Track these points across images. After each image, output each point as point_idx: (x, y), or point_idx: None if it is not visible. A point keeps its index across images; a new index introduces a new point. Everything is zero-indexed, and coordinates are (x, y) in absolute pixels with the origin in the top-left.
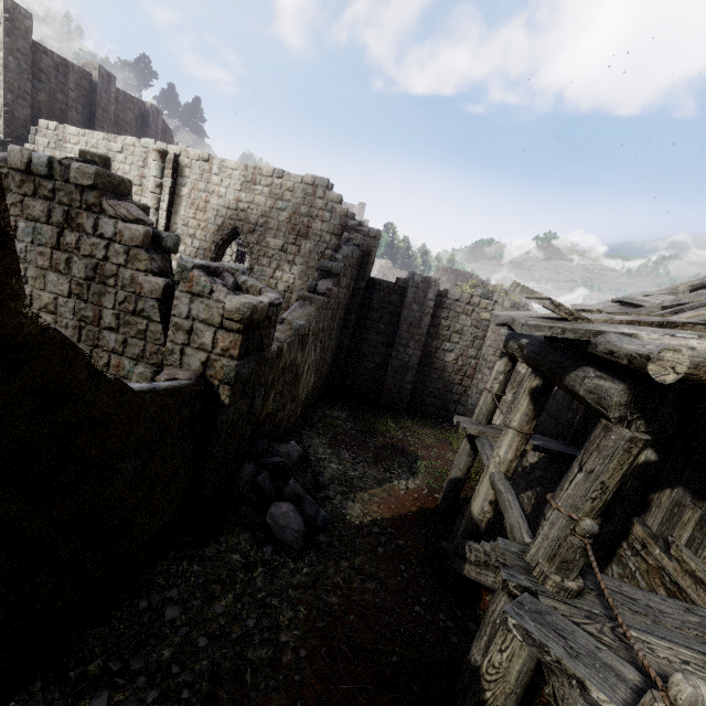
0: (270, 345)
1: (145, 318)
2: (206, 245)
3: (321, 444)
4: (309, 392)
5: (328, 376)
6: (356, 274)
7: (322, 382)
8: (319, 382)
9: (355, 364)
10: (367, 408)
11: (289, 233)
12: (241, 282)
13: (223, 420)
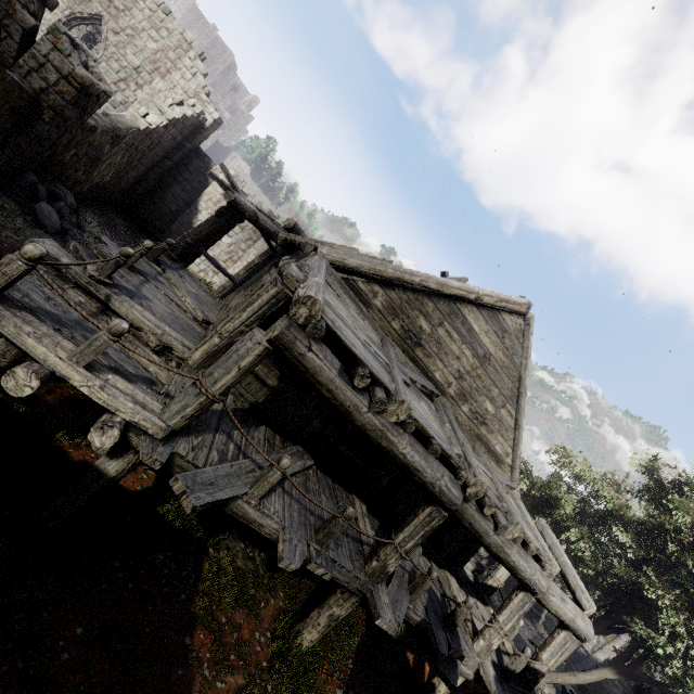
0: (91, 115)
1: (6, 32)
2: (61, 4)
3: (93, 218)
4: (102, 184)
5: (124, 191)
6: (188, 134)
7: (117, 190)
8: (114, 186)
9: (153, 200)
10: (145, 234)
11: (150, 62)
12: (90, 65)
13: (38, 129)
